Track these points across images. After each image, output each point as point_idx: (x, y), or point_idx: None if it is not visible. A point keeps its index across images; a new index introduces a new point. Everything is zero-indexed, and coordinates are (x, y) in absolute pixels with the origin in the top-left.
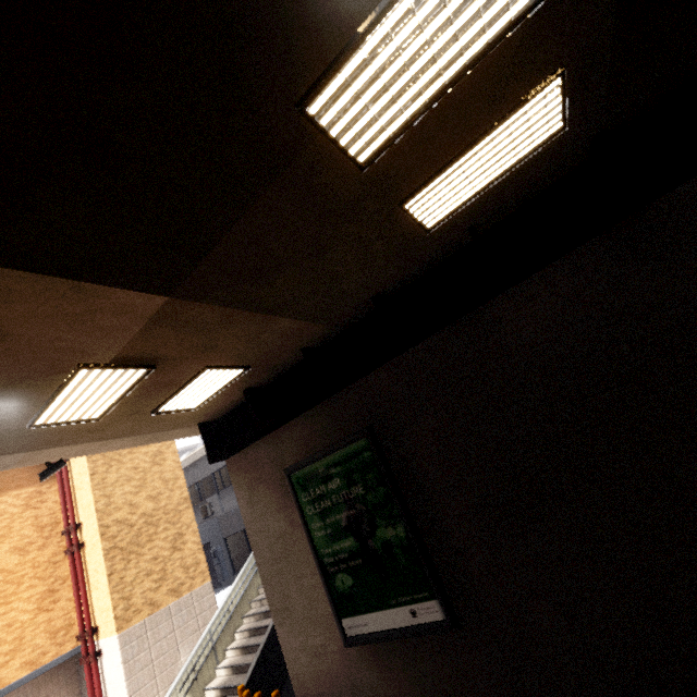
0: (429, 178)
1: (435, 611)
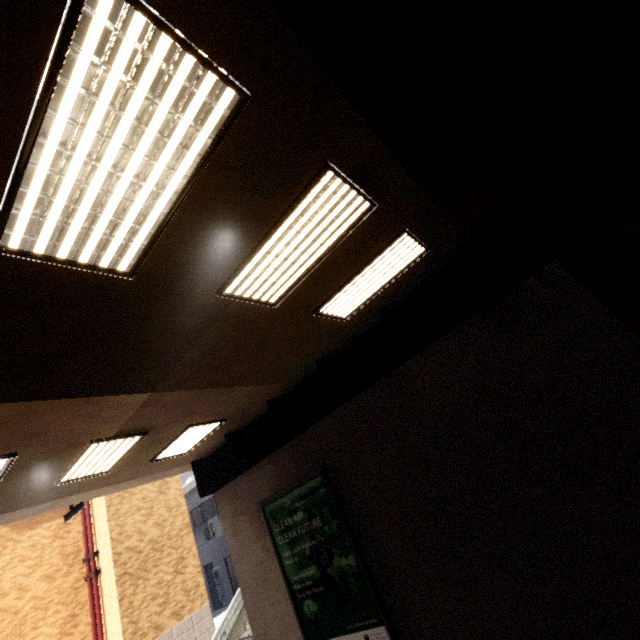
0: (330, 295)
1: (383, 636)
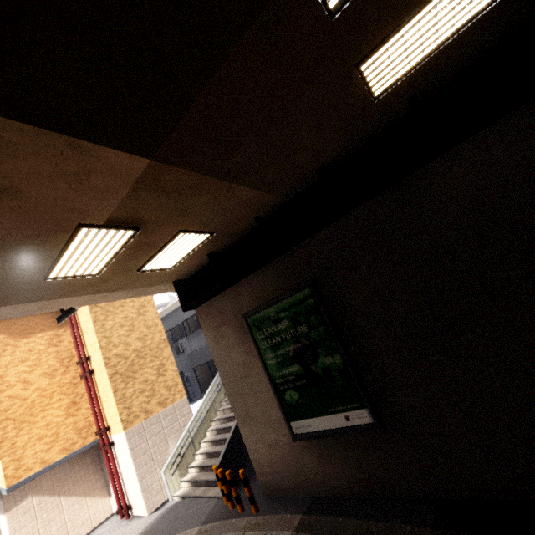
0: (388, 34)
1: (365, 417)
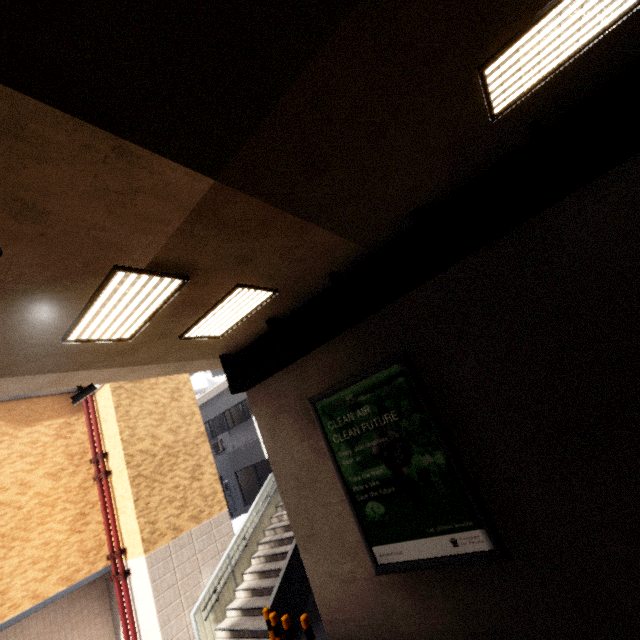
0: (522, 27)
1: (480, 541)
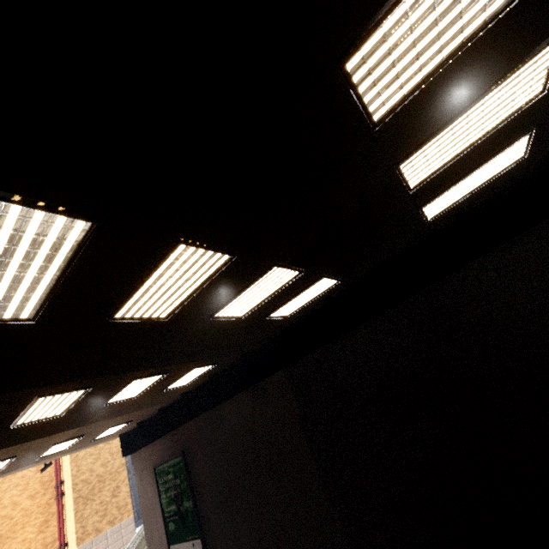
0: (168, 385)
1: (200, 544)
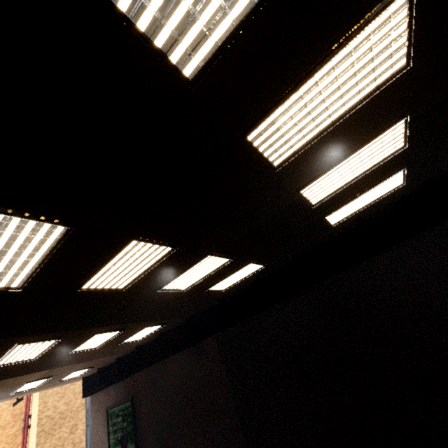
0: (124, 339)
1: None
